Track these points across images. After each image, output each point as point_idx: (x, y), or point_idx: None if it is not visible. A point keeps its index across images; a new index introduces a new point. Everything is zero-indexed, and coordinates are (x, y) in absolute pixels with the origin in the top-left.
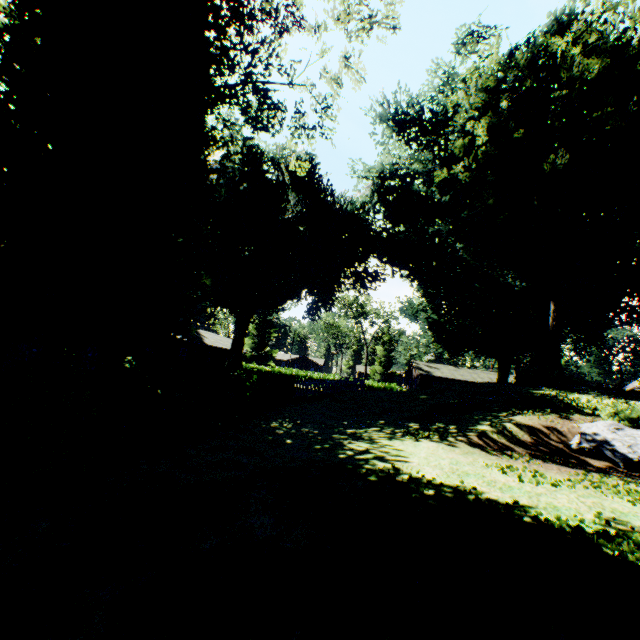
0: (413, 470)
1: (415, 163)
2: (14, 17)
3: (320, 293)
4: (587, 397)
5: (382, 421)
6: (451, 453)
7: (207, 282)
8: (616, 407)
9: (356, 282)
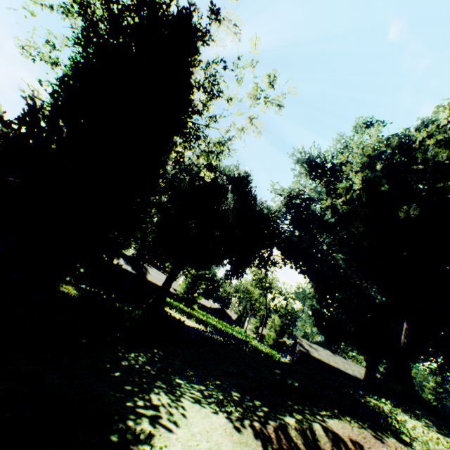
0: (162, 443)
1: (313, 192)
2: (70, 70)
3: (235, 264)
4: (416, 423)
5: (219, 381)
6: (226, 437)
7: (139, 235)
8: (429, 446)
9: (259, 263)
